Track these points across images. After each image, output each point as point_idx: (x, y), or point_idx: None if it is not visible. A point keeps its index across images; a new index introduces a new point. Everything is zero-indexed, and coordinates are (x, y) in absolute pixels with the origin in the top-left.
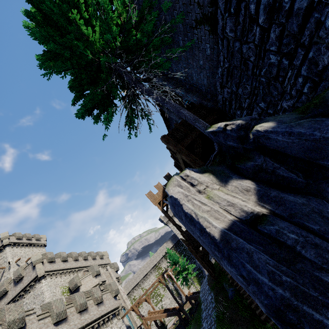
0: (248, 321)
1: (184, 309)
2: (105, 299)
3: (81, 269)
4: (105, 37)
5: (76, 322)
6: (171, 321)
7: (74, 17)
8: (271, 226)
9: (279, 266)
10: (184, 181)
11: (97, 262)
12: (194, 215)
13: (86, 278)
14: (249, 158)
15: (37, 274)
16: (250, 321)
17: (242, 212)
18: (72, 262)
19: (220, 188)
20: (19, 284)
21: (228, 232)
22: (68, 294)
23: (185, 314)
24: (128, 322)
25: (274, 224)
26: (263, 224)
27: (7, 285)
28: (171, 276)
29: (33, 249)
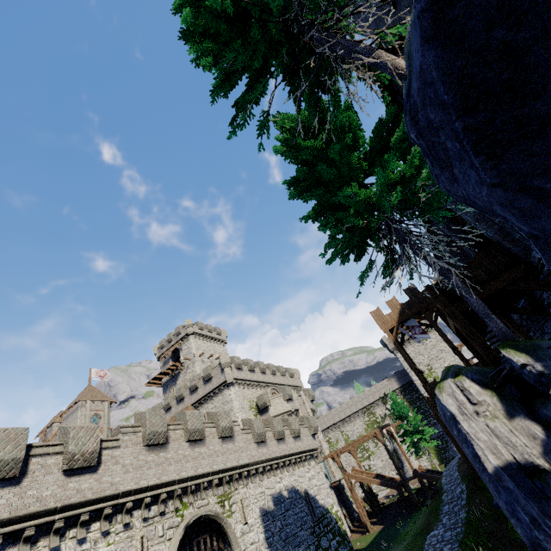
0: (518, 546)
1: (410, 487)
2: (302, 434)
3: (268, 385)
4: (382, 208)
5: (274, 449)
6: (382, 491)
7: (353, 190)
8: (545, 485)
9: (542, 517)
10: (459, 391)
11: (286, 382)
12: (469, 438)
13: (276, 400)
14: (546, 404)
15: (226, 379)
16: (522, 548)
17: (521, 458)
18: (259, 374)
19: (503, 420)
20: (208, 383)
21: (502, 471)
22: (256, 411)
23: (410, 494)
24: (324, 469)
25: (550, 485)
26: (539, 480)
27: (197, 381)
28: (393, 434)
29: (214, 344)
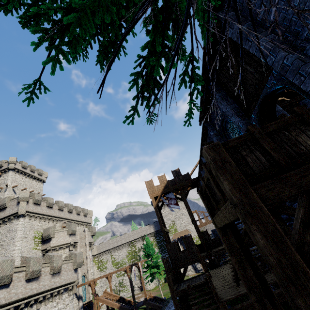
0: None
1: None
2: (63, 270)
3: (62, 220)
4: None
5: (20, 290)
6: None
7: None
8: None
9: None
10: None
11: (79, 218)
12: None
13: (61, 233)
14: None
15: (18, 211)
16: None
17: None
18: (56, 210)
19: None
20: (1, 211)
21: None
22: (39, 240)
23: None
24: (82, 292)
25: None
26: None
27: None
28: (139, 268)
29: (32, 181)
